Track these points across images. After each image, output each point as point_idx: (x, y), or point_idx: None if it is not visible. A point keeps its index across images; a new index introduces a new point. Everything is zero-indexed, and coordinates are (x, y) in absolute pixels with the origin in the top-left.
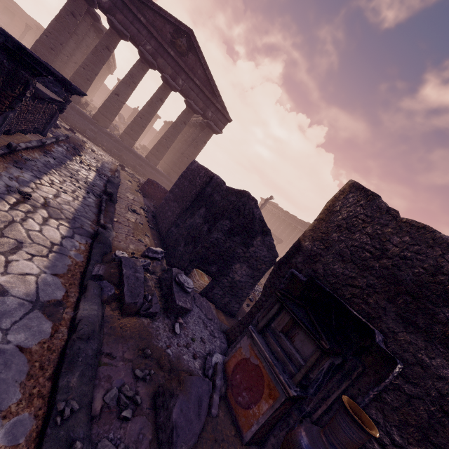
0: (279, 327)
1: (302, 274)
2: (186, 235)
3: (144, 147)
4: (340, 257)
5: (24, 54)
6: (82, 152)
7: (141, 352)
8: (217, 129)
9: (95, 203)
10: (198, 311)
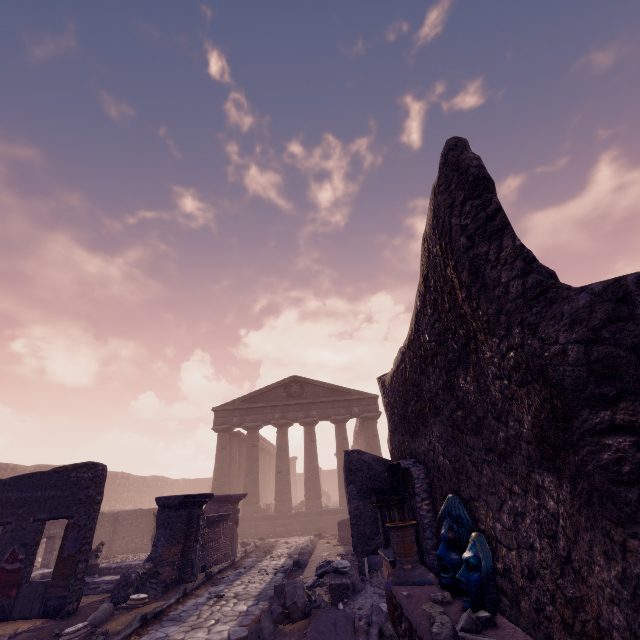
0: None
1: None
2: None
3: None
4: (393, 434)
5: (189, 498)
6: (273, 550)
7: (305, 634)
8: (373, 414)
9: (283, 577)
10: (375, 589)
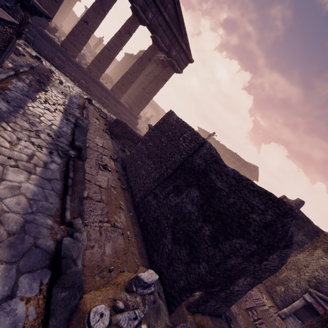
0: None
1: None
2: (173, 223)
3: (108, 76)
4: None
5: None
6: (48, 86)
7: None
8: (178, 68)
9: (60, 169)
10: None
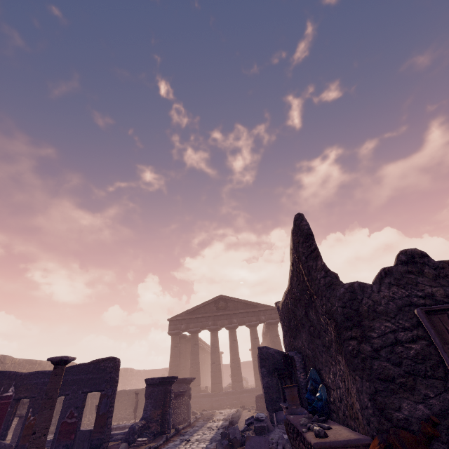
0: None
1: None
2: None
3: None
4: (285, 336)
5: (165, 379)
6: (213, 417)
7: None
8: (274, 320)
9: (223, 430)
10: (280, 430)
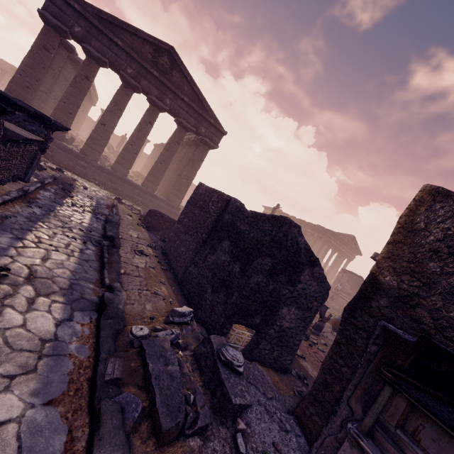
0: (392, 420)
1: (395, 325)
2: (212, 277)
3: (138, 174)
4: None
5: None
6: (73, 192)
7: None
8: (212, 144)
9: (95, 254)
10: (254, 390)
